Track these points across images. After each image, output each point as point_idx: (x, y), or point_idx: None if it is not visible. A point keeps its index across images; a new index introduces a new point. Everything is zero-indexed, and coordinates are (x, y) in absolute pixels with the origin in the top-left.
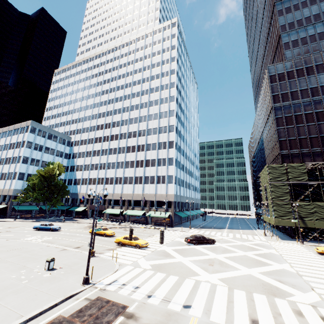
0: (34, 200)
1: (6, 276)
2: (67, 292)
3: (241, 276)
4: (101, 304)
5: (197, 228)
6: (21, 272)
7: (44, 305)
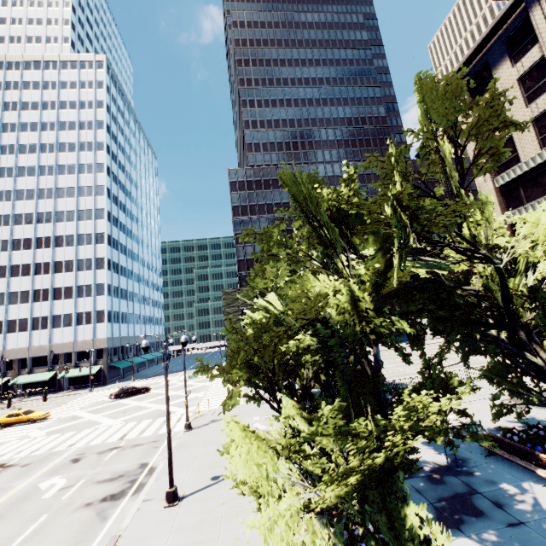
0: None
1: None
2: None
3: (148, 412)
4: None
5: (146, 378)
6: None
7: None
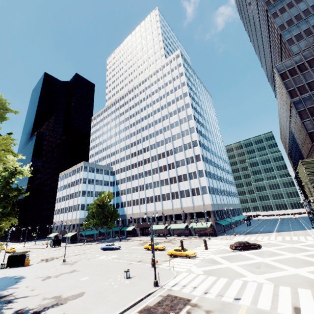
0: (94, 225)
1: (102, 283)
2: (146, 292)
3: (288, 275)
4: (171, 298)
5: (242, 235)
6: (109, 280)
7: (135, 299)
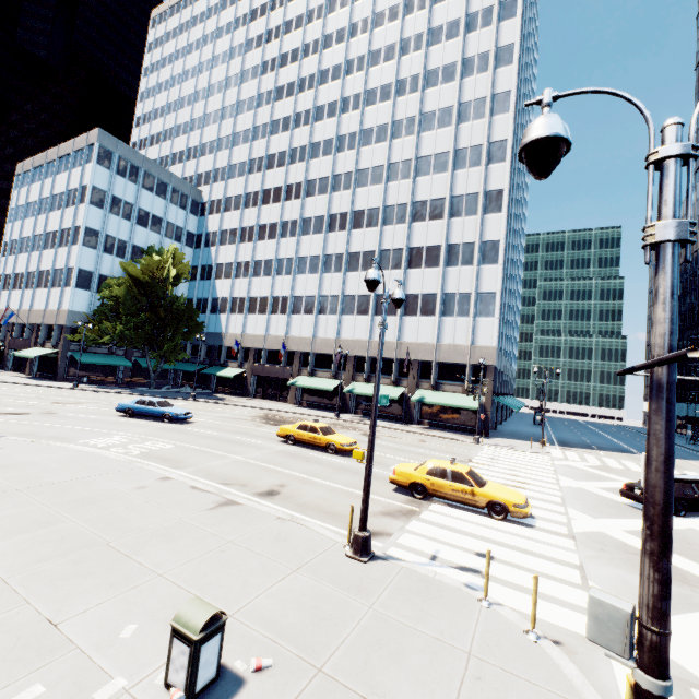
0: (118, 340)
1: None
2: None
3: None
4: None
5: (557, 445)
6: None
7: None
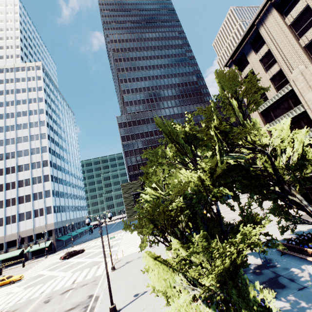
0: None
1: None
2: None
3: (86, 264)
4: None
5: (80, 244)
6: None
7: None
